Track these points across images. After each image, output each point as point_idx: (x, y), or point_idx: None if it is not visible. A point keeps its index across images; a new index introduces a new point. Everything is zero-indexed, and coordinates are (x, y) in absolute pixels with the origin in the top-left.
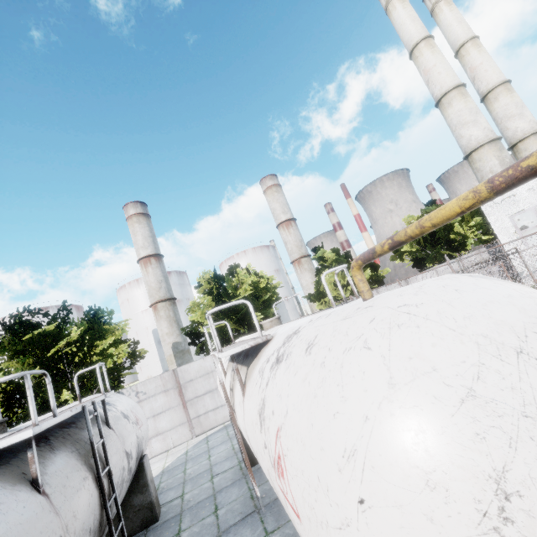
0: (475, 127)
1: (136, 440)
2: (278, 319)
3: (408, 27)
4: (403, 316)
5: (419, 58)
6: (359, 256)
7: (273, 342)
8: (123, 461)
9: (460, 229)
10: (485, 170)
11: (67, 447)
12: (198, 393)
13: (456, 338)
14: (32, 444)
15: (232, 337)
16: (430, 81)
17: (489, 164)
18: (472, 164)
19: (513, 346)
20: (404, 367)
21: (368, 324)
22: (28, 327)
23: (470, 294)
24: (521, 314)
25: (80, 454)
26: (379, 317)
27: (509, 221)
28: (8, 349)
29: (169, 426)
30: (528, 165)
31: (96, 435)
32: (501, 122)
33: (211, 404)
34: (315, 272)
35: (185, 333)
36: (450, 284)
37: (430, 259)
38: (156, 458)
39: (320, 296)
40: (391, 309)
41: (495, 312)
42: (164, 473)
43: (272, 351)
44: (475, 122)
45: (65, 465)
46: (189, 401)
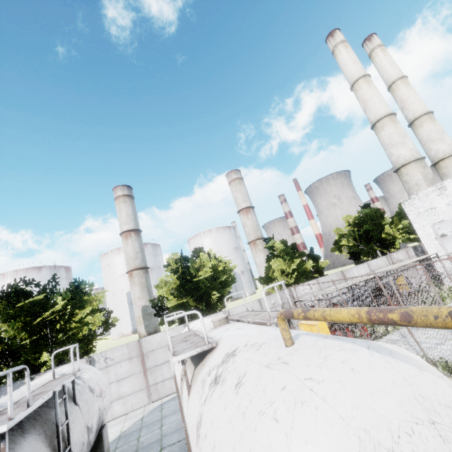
0: (403, 147)
1: (98, 413)
2: (226, 318)
3: (350, 67)
4: (306, 392)
5: (359, 91)
6: (282, 311)
7: (216, 353)
8: (84, 436)
9: (390, 230)
10: (411, 183)
11: (36, 429)
12: (158, 362)
13: (344, 429)
14: (5, 435)
15: (188, 325)
16: (366, 109)
17: (415, 178)
18: (401, 177)
19: (387, 448)
20: (300, 450)
21: (280, 391)
22: (21, 295)
23: (362, 376)
24: (399, 408)
25: (47, 435)
26: (289, 387)
27: (431, 228)
28: (3, 313)
29: (130, 391)
30: (392, 318)
31: (63, 413)
32: (425, 144)
33: (168, 372)
34: (266, 259)
35: (152, 305)
36: (349, 359)
37: (364, 253)
38: (116, 420)
39: (269, 280)
40: (299, 380)
41: (378, 404)
42: (121, 438)
43: (213, 365)
44: (403, 143)
45: (32, 449)
46: (149, 369)
